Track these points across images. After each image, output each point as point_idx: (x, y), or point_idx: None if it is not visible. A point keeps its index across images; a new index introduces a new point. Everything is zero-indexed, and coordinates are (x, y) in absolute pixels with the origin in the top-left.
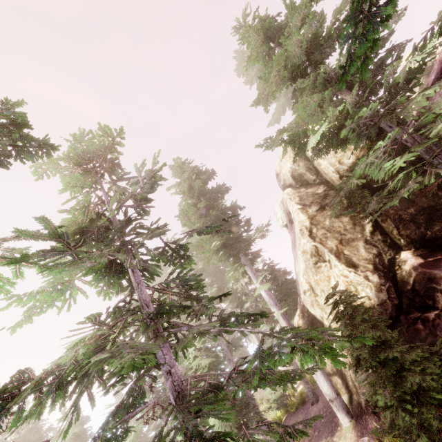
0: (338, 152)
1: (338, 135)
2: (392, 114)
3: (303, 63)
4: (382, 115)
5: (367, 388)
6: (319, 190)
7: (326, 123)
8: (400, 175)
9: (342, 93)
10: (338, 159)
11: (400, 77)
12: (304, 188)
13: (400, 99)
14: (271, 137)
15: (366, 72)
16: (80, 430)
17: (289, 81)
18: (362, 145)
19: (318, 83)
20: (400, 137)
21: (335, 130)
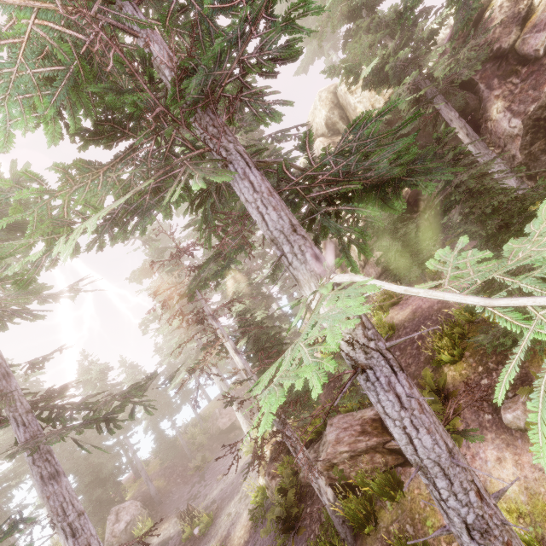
0: (373, 97)
1: (380, 74)
2: (416, 64)
3: (361, 5)
4: (410, 62)
5: (370, 274)
6: (350, 137)
7: (377, 58)
8: (414, 108)
9: (386, 40)
10: (371, 103)
11: (425, 33)
12: (336, 136)
13: (422, 51)
14: (333, 65)
15: (410, 20)
16: (106, 367)
17: (346, 19)
18: (394, 84)
19: (372, 25)
20: (418, 81)
21: (379, 69)
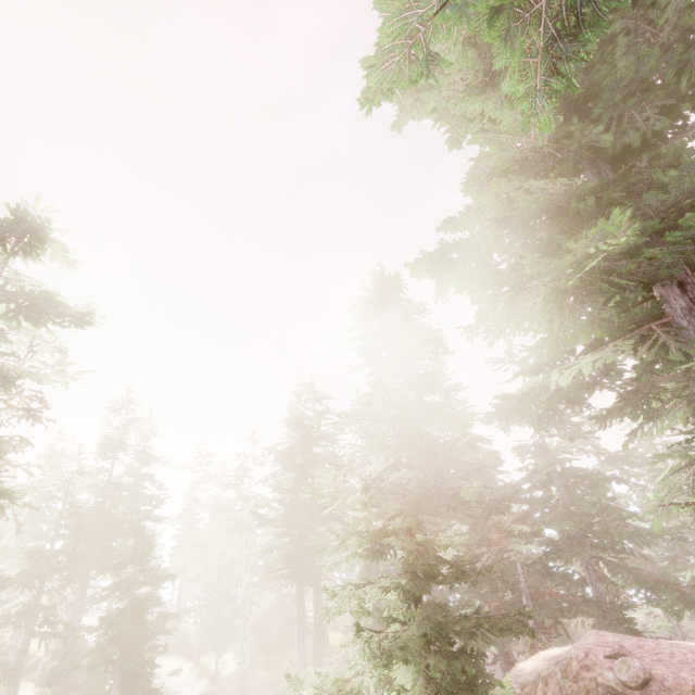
0: None
1: None
2: None
3: None
4: None
5: None
6: None
7: None
8: None
9: None
10: None
11: None
12: None
13: None
14: None
15: None
16: None
17: None
18: None
19: None
20: None
21: None
